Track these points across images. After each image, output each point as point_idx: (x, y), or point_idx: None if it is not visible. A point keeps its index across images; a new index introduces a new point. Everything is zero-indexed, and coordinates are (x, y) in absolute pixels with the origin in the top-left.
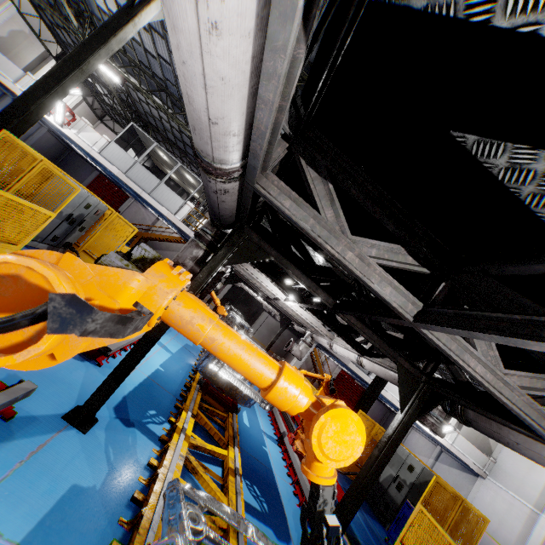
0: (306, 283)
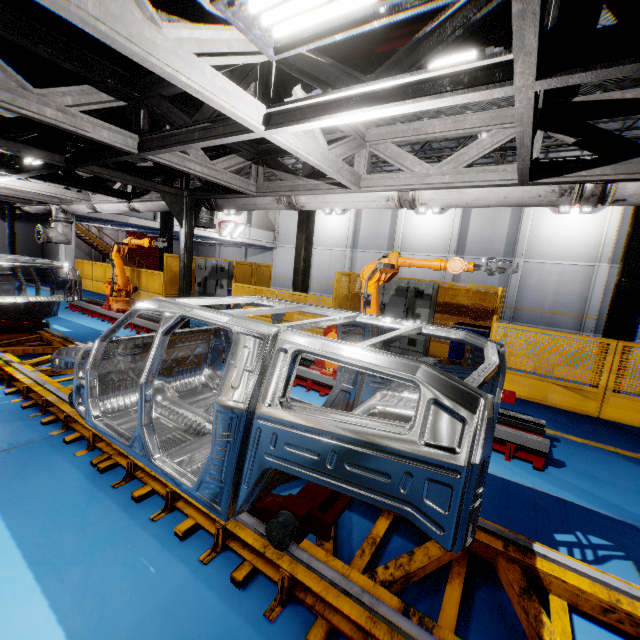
0: (14, 149)
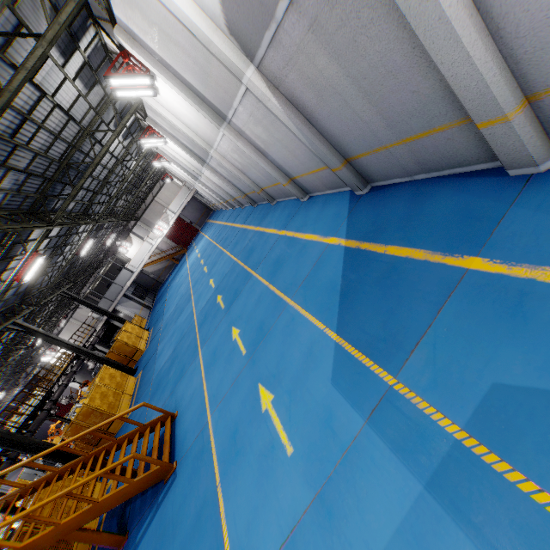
0: None
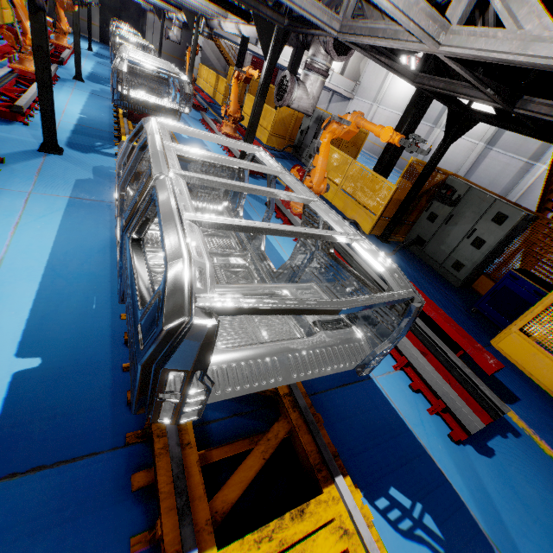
0: None
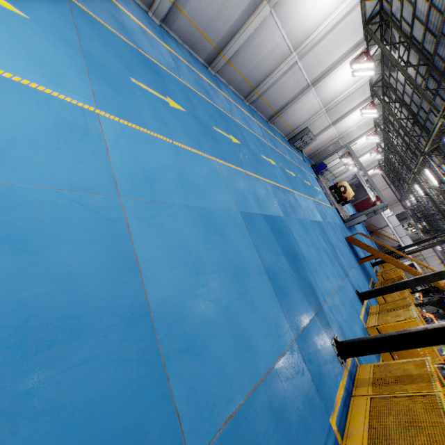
0: None
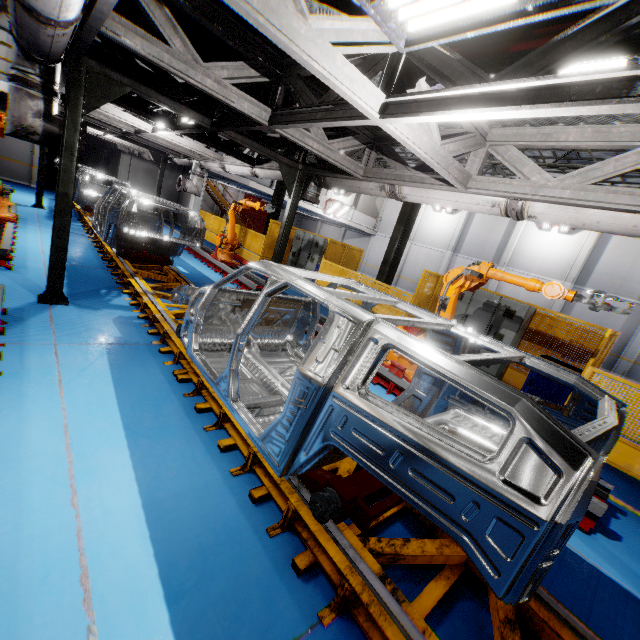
0: (177, 109)
